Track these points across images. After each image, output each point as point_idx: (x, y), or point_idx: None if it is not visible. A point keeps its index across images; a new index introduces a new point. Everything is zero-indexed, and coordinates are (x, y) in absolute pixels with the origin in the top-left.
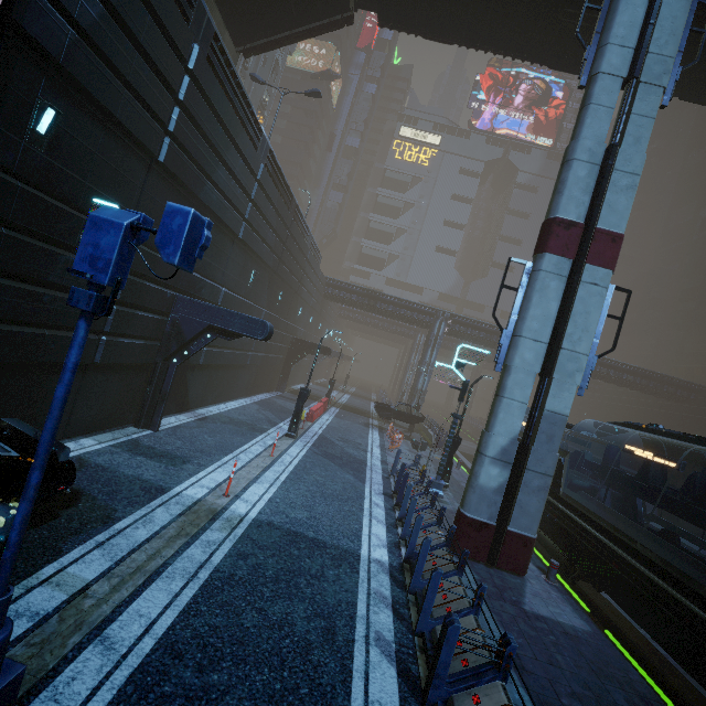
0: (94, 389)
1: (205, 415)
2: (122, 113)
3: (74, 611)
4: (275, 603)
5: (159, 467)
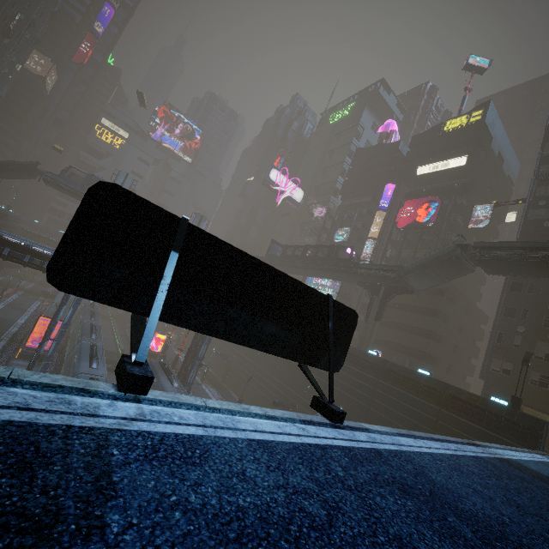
0: None
1: None
2: None
3: None
4: None
5: None
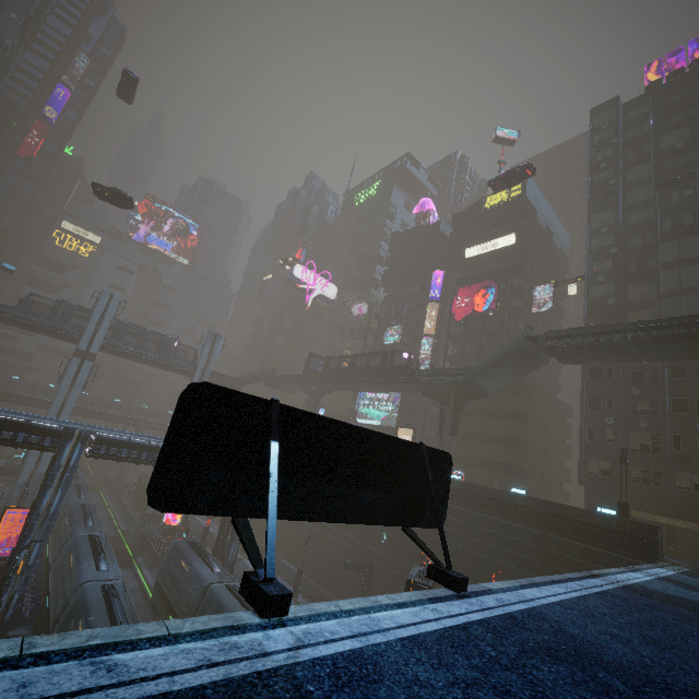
0: None
1: None
2: None
3: None
4: None
5: None
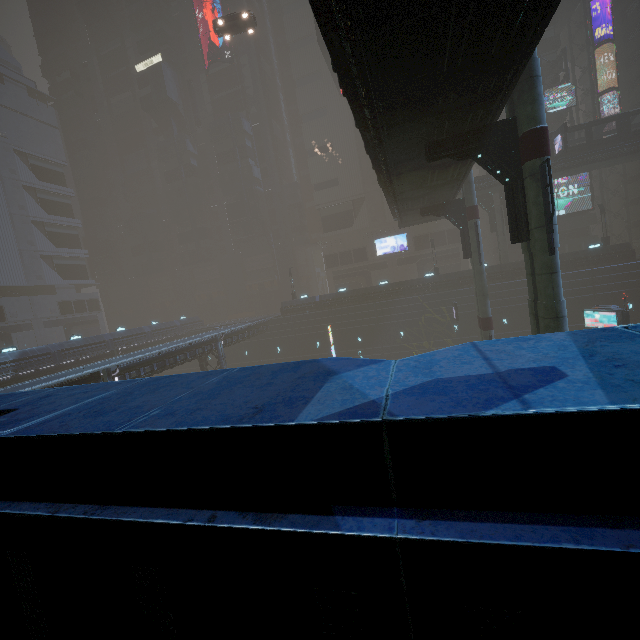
0: None
1: None
2: None
3: None
4: None
5: None
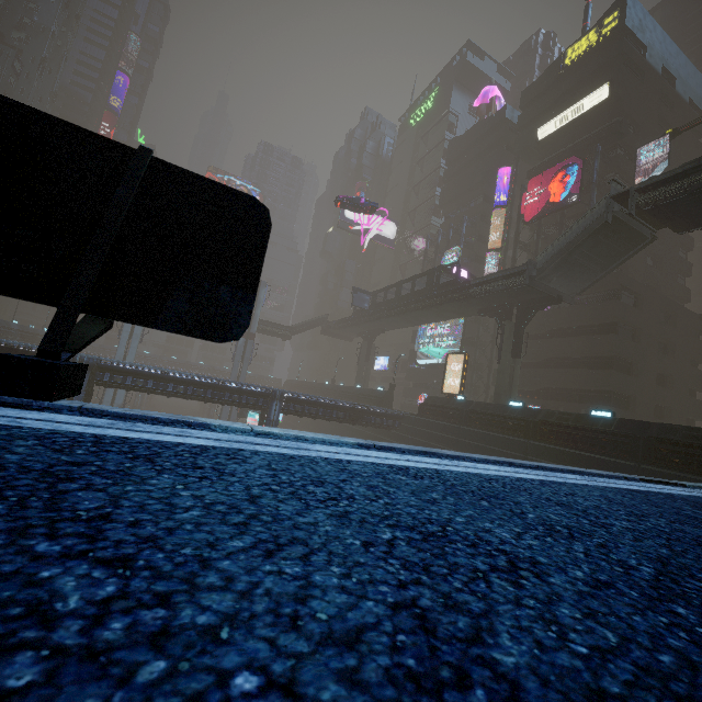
0: None
1: None
2: None
3: None
4: None
5: None
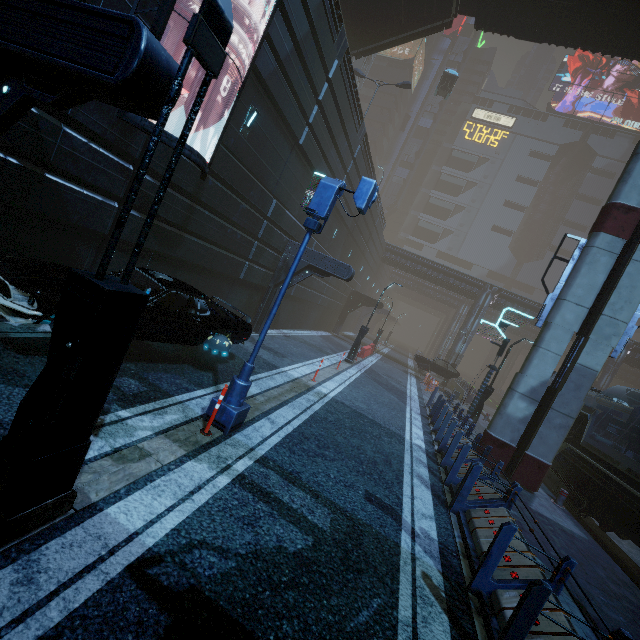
0: (234, 297)
1: (288, 334)
2: (288, 112)
3: (252, 403)
4: (353, 438)
5: (270, 355)
